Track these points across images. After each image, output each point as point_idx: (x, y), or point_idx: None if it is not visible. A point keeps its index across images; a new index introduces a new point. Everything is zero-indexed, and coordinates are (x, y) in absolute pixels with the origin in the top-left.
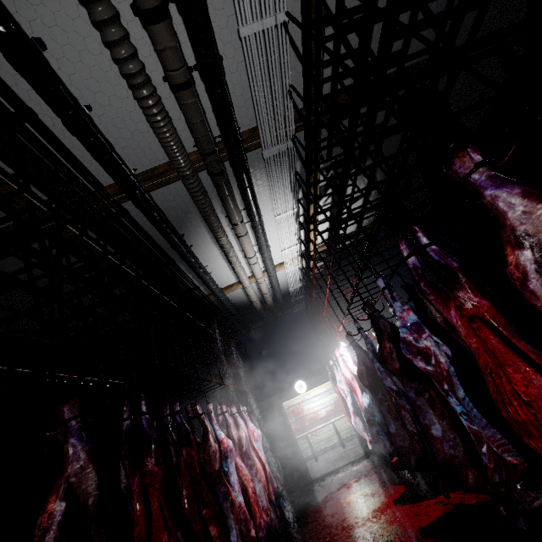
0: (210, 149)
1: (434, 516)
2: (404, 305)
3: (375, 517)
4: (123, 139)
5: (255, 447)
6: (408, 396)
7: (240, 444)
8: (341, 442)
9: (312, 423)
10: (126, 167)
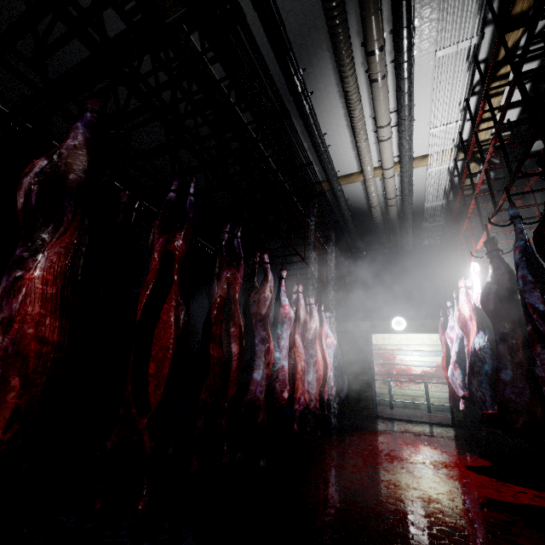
0: None
1: (527, 503)
2: None
3: (434, 465)
4: None
5: (323, 347)
6: None
7: (304, 325)
8: (428, 406)
9: (400, 373)
10: None
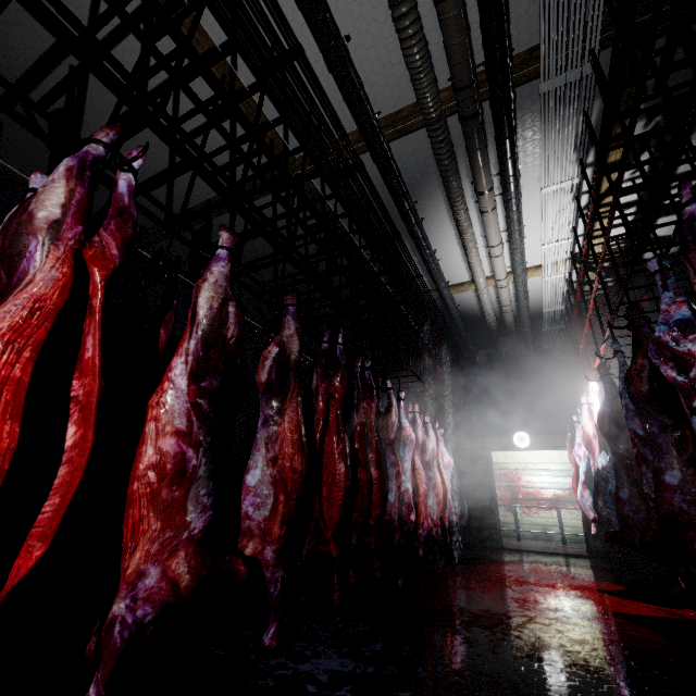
0: (466, 81)
1: (646, 613)
2: (678, 296)
3: (563, 588)
4: (373, 74)
5: (441, 468)
6: None
7: (423, 446)
8: (562, 536)
9: (527, 498)
10: (371, 108)
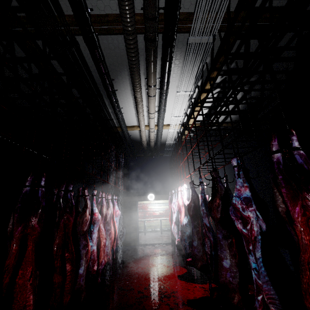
0: (152, 14)
1: (197, 294)
2: (244, 183)
3: (165, 280)
4: None
5: (114, 220)
6: (213, 233)
7: (105, 217)
8: (161, 230)
9: (150, 215)
10: (84, 2)
